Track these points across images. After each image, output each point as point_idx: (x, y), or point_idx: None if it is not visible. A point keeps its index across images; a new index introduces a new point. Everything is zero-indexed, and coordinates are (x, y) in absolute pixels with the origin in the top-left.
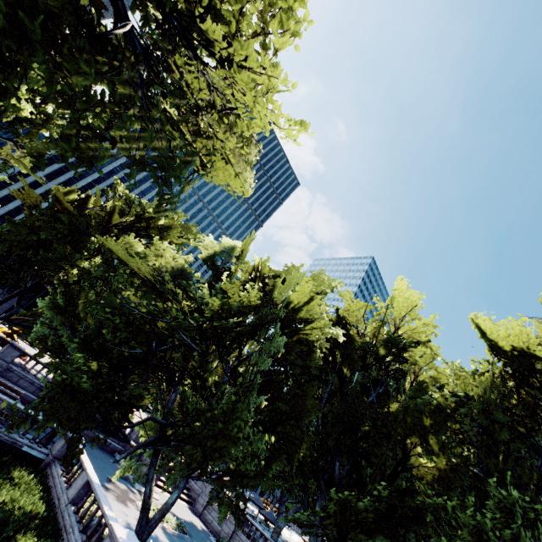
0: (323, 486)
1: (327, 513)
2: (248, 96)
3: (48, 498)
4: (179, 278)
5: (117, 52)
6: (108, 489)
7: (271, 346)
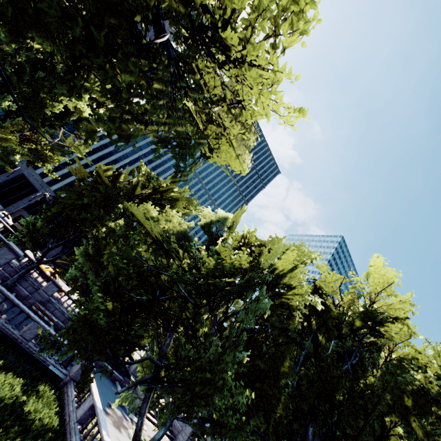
0: None
1: None
2: (255, 90)
3: (62, 413)
4: (182, 240)
5: (155, 57)
6: (108, 414)
7: (257, 307)
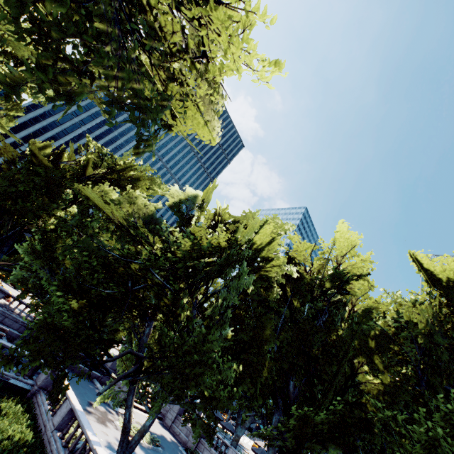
0: (281, 403)
1: (287, 428)
2: (223, 37)
3: (35, 425)
4: (150, 224)
5: None
6: (89, 413)
7: (239, 283)
